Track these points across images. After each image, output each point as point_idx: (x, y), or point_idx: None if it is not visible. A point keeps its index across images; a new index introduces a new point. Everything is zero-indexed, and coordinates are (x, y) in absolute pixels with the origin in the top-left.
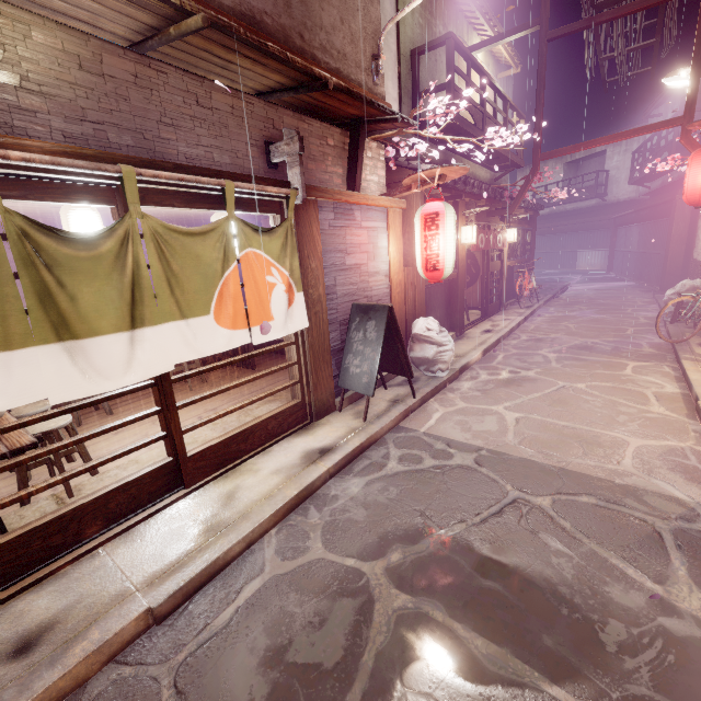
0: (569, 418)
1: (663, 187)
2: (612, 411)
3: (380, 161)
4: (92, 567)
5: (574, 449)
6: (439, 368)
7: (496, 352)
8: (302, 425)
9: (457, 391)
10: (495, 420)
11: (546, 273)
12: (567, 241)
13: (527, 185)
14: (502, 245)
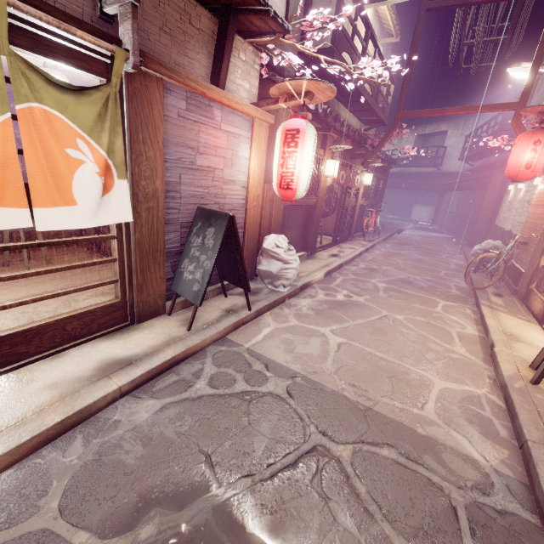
0: (385, 350)
1: (482, 167)
2: (423, 346)
3: (254, 69)
4: None
5: (384, 386)
6: (282, 283)
7: (337, 274)
8: (119, 327)
9: (293, 307)
10: (319, 342)
11: (388, 217)
12: (408, 196)
13: (387, 137)
14: (358, 186)
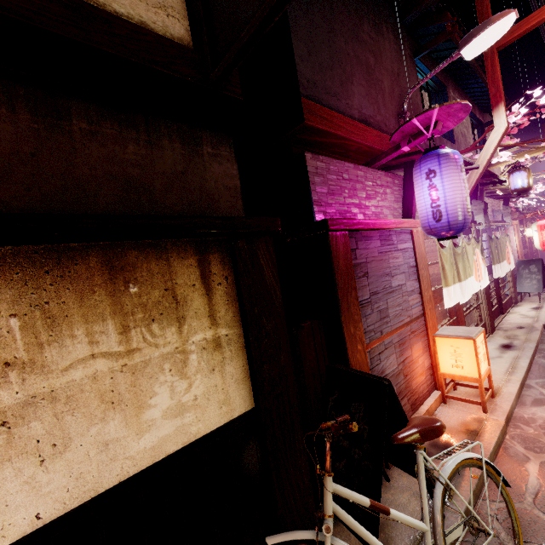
0: None
1: None
2: None
3: None
4: (508, 323)
5: None
6: None
7: None
8: (513, 305)
9: None
10: None
11: None
12: None
13: None
14: None
